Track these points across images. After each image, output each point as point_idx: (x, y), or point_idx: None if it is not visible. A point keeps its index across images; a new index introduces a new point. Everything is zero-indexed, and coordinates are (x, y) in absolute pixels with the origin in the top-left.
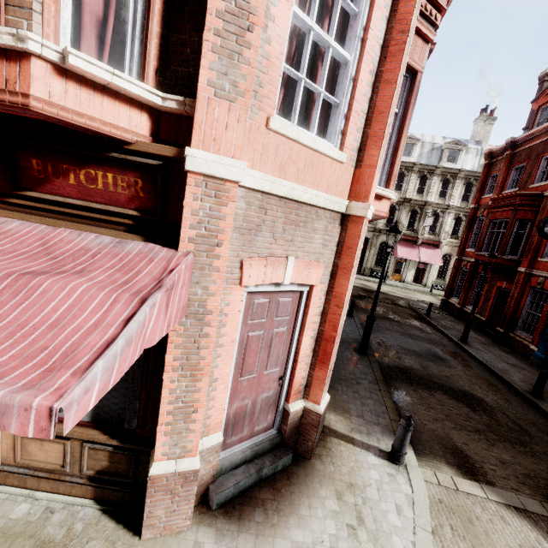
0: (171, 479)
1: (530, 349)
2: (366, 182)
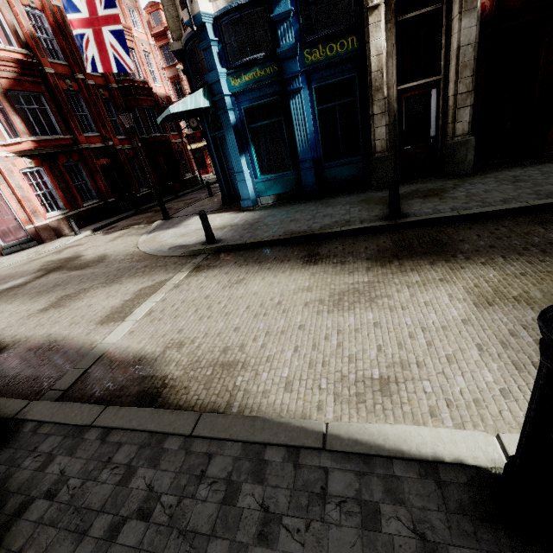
0: None
1: None
2: None
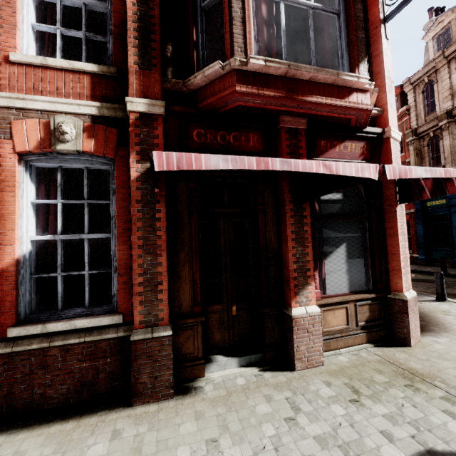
0: (412, 302)
1: (415, 257)
2: None
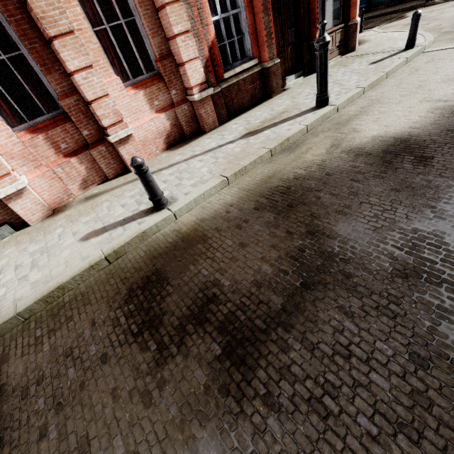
0: (358, 24)
1: None
2: None
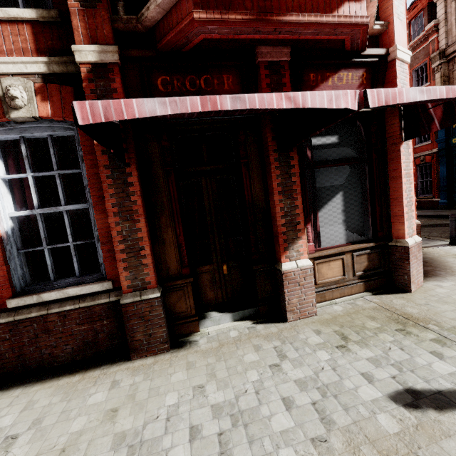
0: (415, 248)
1: (435, 201)
2: None
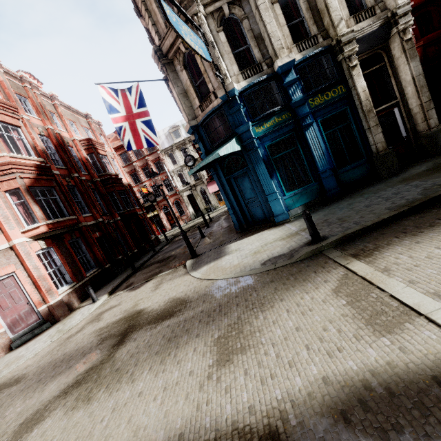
0: None
1: None
2: (8, 235)
